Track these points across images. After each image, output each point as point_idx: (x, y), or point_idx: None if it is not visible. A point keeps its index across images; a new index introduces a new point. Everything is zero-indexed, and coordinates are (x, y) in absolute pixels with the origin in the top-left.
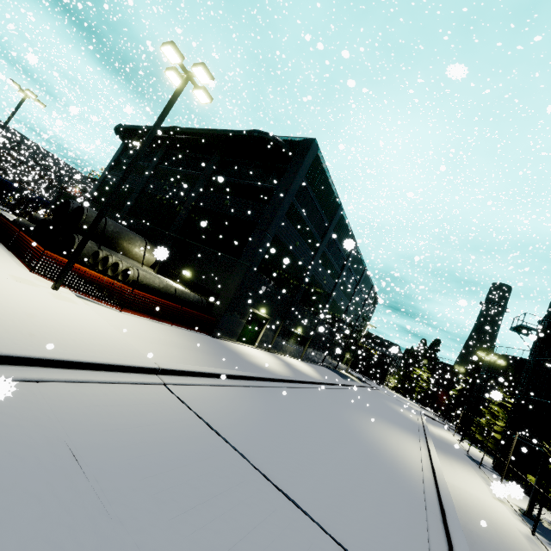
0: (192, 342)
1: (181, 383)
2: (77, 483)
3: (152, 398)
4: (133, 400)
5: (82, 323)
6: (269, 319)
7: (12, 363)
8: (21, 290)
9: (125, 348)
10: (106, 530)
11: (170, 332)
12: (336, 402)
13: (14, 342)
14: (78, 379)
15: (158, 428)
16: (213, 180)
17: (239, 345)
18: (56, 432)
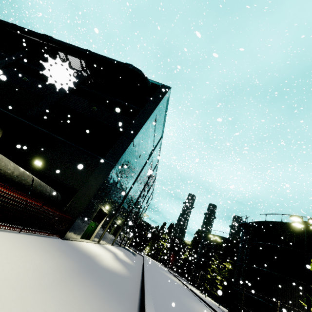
0: (54, 259)
1: None
2: None
3: None
4: None
5: None
6: (107, 214)
7: None
8: None
9: None
10: None
11: (23, 250)
12: (172, 296)
13: None
14: None
15: None
16: (80, 88)
17: (83, 243)
18: None
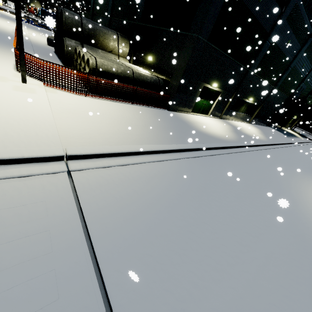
0: (145, 117)
1: (91, 168)
2: None
3: (31, 195)
4: None
5: (14, 111)
6: (221, 92)
7: None
8: None
9: (40, 134)
10: None
11: (126, 110)
12: (274, 164)
13: None
14: None
15: None
16: None
17: (193, 115)
18: None
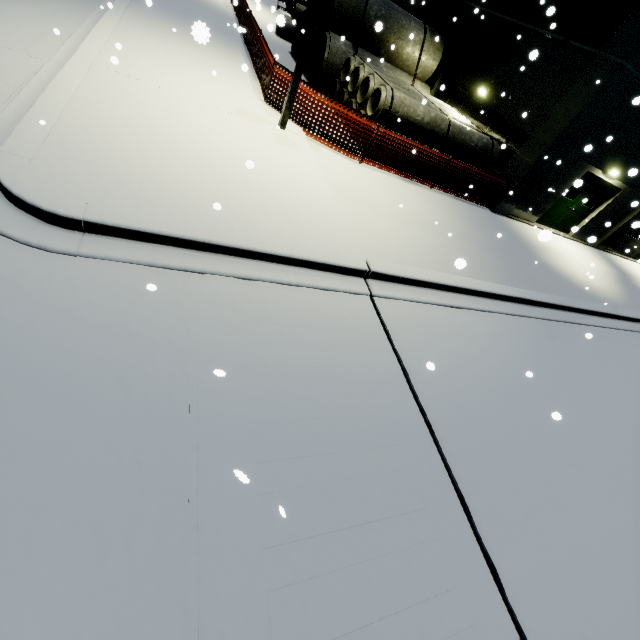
0: (453, 219)
1: (397, 298)
2: (174, 446)
3: (341, 318)
4: (311, 319)
5: (291, 184)
6: (622, 191)
7: (178, 245)
8: (237, 131)
9: (332, 230)
10: (172, 536)
11: (422, 201)
12: None
13: (186, 215)
14: (249, 276)
15: (325, 375)
16: None
17: (538, 230)
18: (186, 358)
